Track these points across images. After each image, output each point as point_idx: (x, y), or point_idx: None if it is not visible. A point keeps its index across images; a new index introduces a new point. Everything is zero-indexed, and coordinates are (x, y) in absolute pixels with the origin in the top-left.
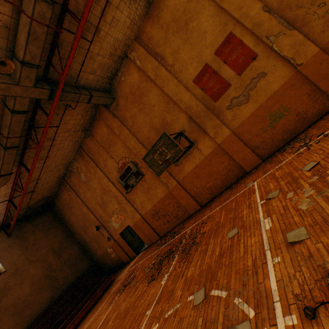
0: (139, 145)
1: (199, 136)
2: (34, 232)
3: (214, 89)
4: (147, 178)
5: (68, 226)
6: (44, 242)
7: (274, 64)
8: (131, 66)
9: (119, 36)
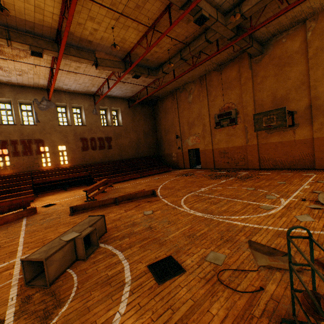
0: (251, 101)
1: (304, 123)
2: (140, 114)
3: None
4: (237, 128)
5: (156, 124)
6: (142, 124)
7: None
8: (300, 33)
9: (314, 4)
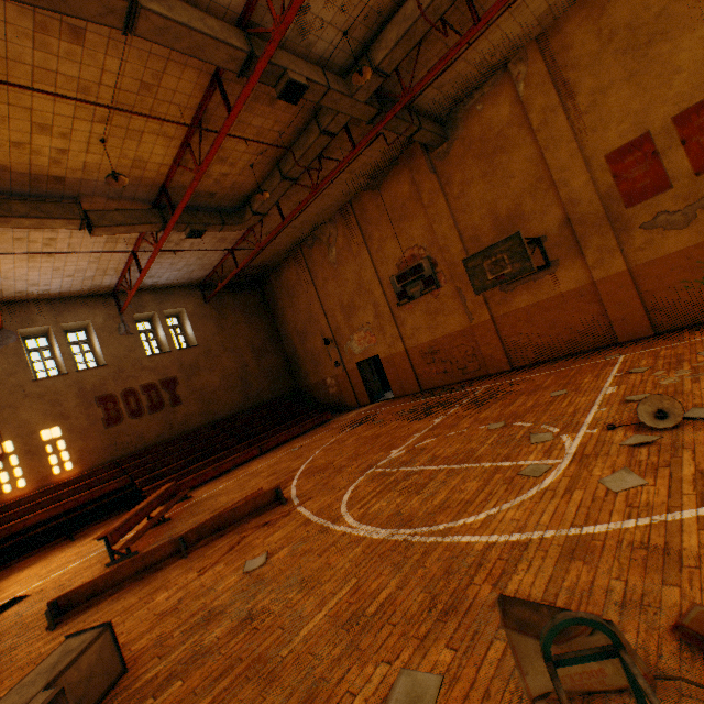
0: (454, 234)
1: (567, 256)
2: (235, 311)
3: (637, 185)
4: (443, 294)
5: (277, 323)
6: (244, 331)
7: None
8: (504, 89)
9: (512, 32)
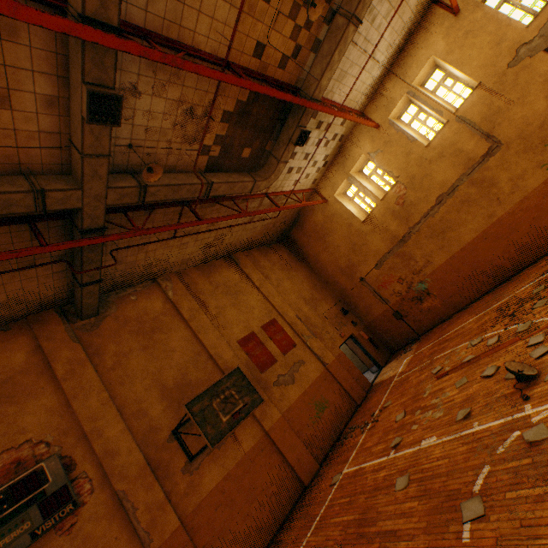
0: (111, 410)
1: None
2: None
3: (261, 358)
4: (86, 517)
5: None
6: None
7: (309, 356)
8: (156, 291)
9: (172, 258)
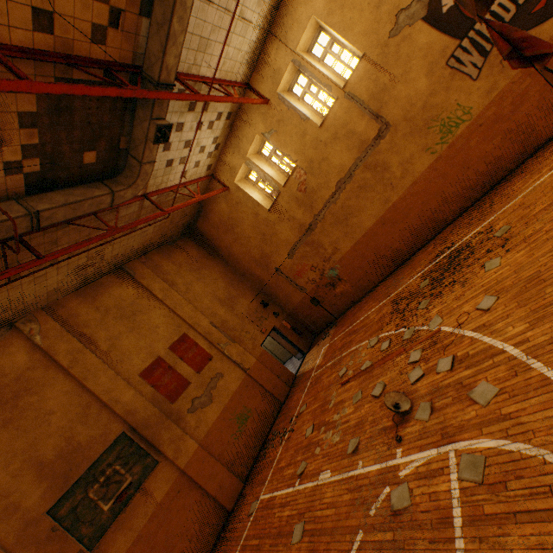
0: None
1: None
2: None
3: (171, 386)
4: None
5: None
6: None
7: (228, 366)
8: (16, 341)
9: (29, 295)
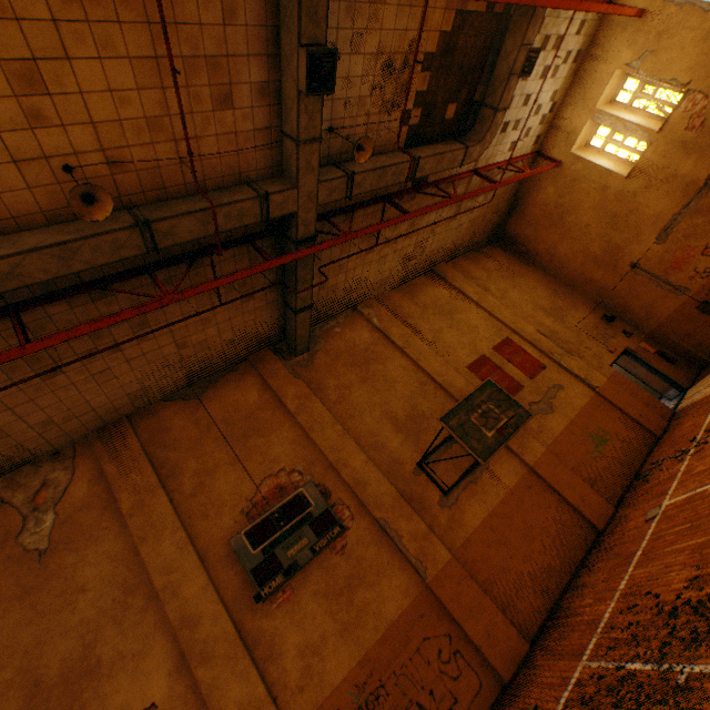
0: (348, 442)
1: None
2: None
3: (501, 385)
4: (354, 541)
5: None
6: None
7: (567, 379)
8: (359, 321)
9: (371, 278)
